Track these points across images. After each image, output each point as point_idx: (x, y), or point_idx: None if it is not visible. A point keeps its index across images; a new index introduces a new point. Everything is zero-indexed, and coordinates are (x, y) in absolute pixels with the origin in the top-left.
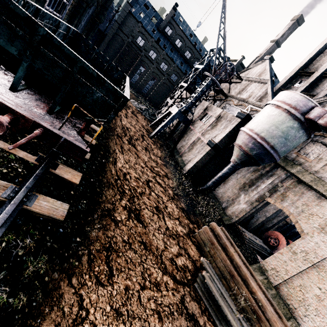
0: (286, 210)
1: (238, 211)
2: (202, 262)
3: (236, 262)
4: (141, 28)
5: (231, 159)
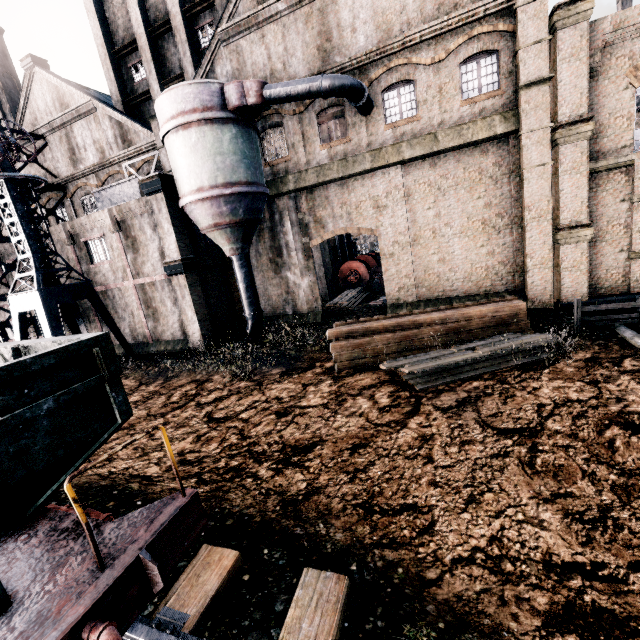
0: (338, 231)
1: (309, 293)
2: (389, 368)
3: (392, 326)
4: None
5: (227, 254)
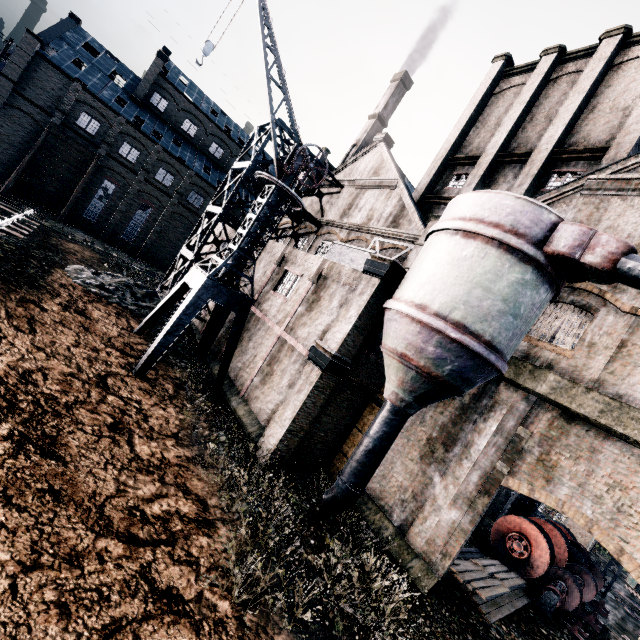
0: (573, 512)
1: (444, 534)
2: None
3: None
4: (82, 93)
5: (385, 393)
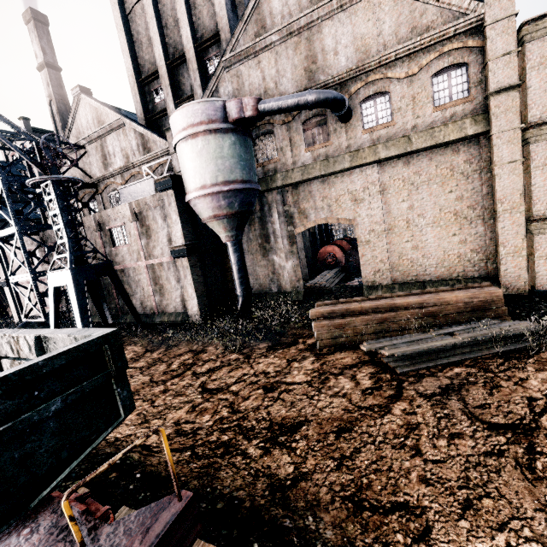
0: (320, 221)
1: (293, 274)
2: (369, 350)
3: (370, 308)
4: None
5: (223, 240)
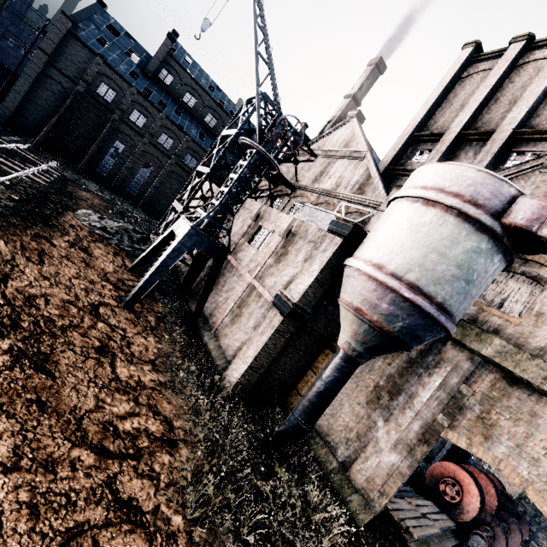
0: (509, 470)
1: (383, 474)
2: None
3: None
4: (103, 66)
5: (338, 341)
